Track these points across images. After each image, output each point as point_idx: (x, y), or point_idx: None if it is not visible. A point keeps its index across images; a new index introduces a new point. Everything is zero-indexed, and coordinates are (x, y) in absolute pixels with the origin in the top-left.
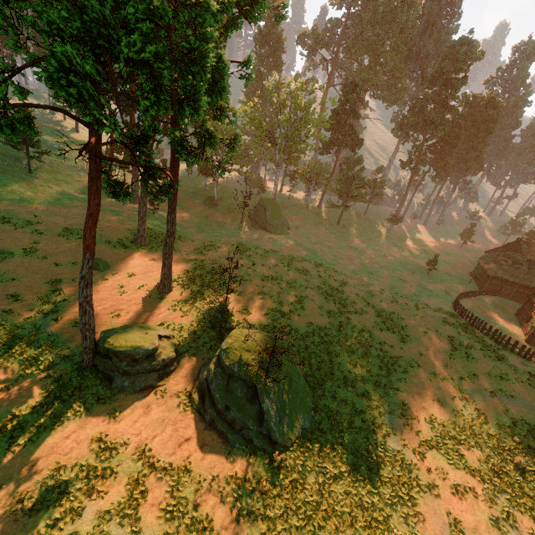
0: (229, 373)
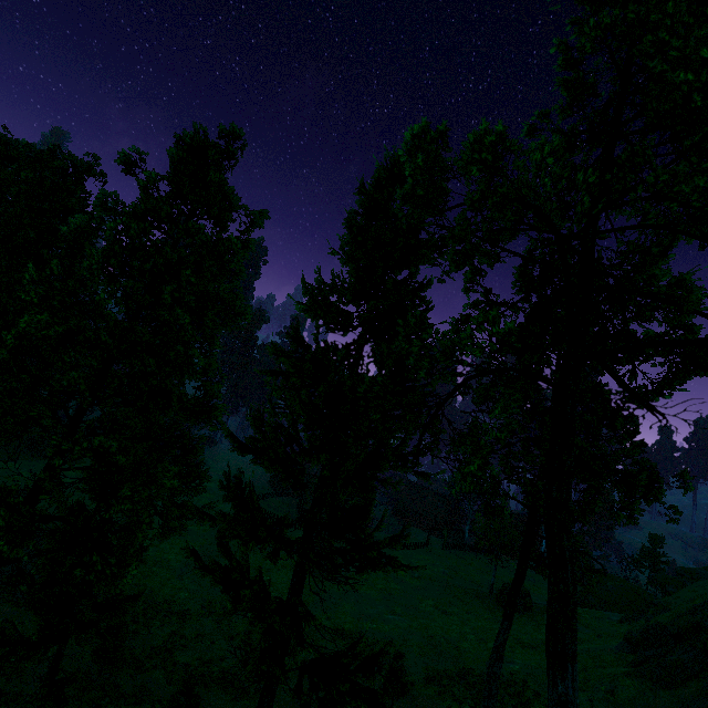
0: None
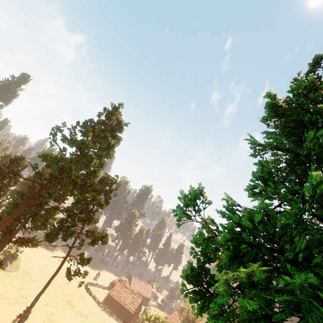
0: (5, 253)
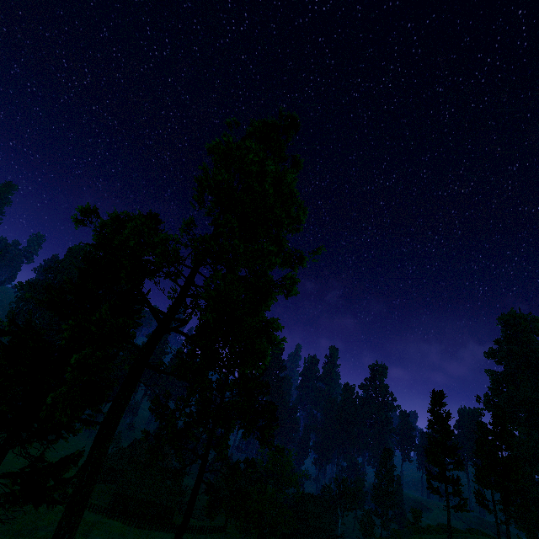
0: None
